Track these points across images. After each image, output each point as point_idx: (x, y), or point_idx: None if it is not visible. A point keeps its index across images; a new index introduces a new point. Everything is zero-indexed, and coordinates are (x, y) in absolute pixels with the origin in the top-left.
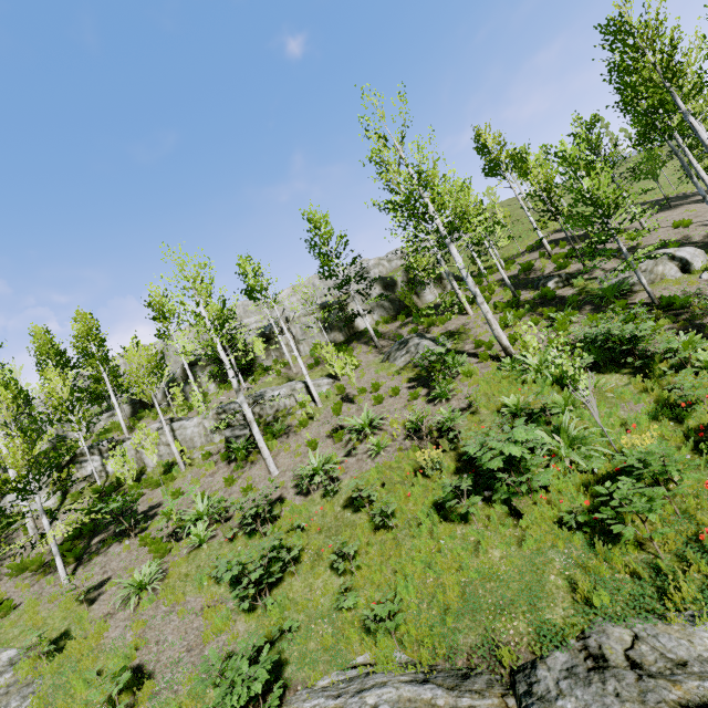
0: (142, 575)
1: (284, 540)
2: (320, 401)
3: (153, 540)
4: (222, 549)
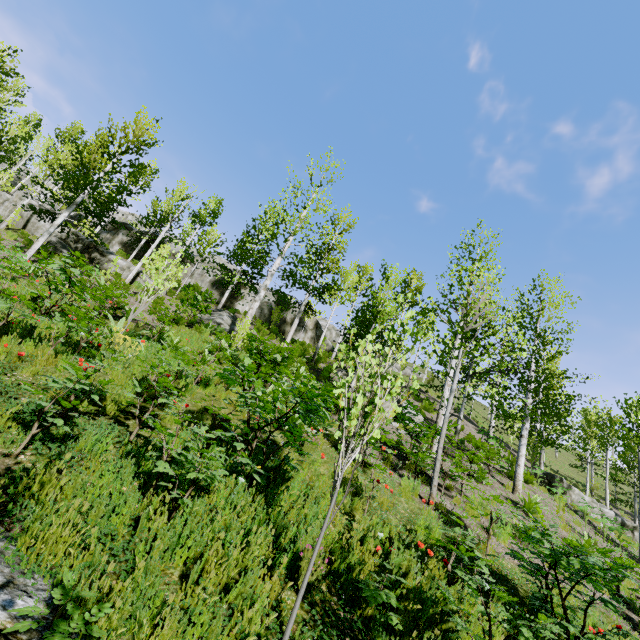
0: None
1: None
2: (128, 282)
3: None
4: None
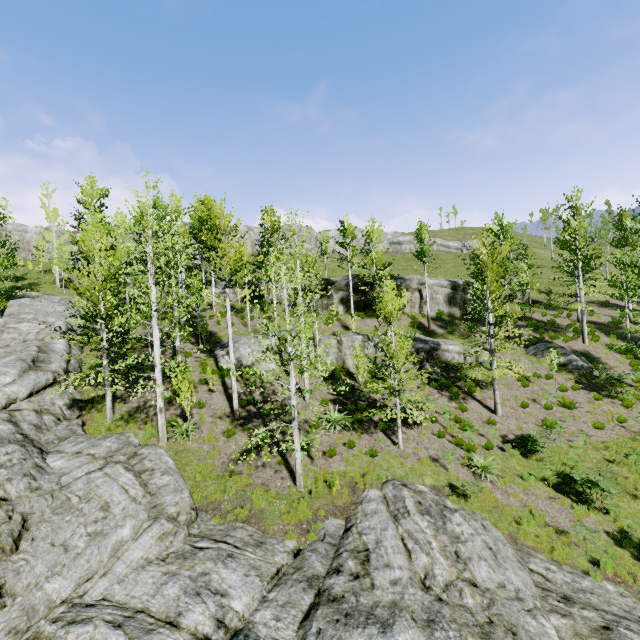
0: (479, 462)
1: (561, 468)
2: None
3: (459, 438)
4: (510, 460)
